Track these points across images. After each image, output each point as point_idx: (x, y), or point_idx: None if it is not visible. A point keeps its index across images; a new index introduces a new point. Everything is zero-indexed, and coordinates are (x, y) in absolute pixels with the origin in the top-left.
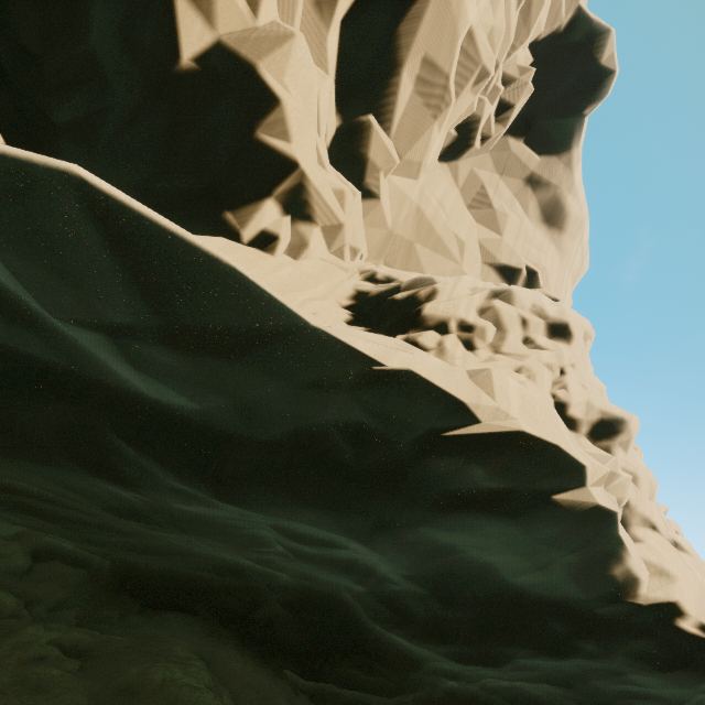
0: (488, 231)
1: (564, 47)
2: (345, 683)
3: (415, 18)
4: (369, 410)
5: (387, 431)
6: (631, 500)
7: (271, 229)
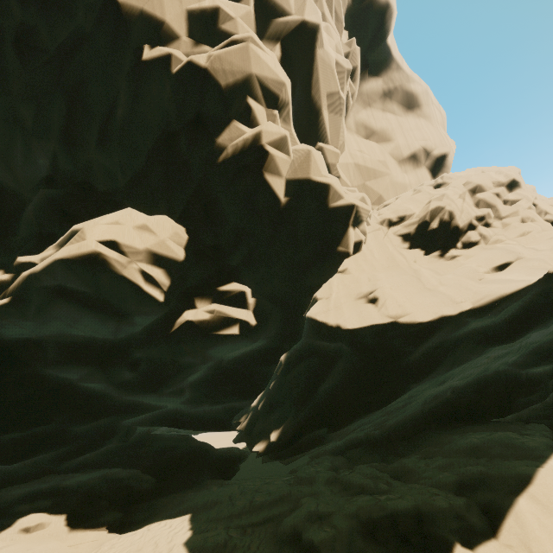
0: (388, 143)
1: (358, 10)
2: (522, 407)
3: (316, 83)
4: (549, 282)
5: None
6: None
7: (357, 240)
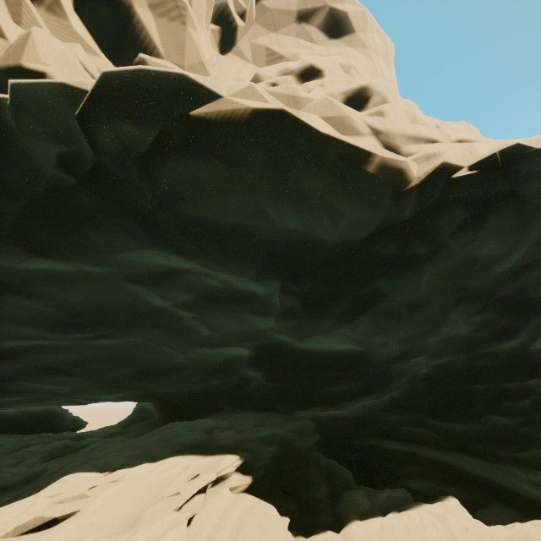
0: None
1: None
2: (328, 399)
3: None
4: (46, 138)
5: (73, 148)
6: (377, 126)
7: None
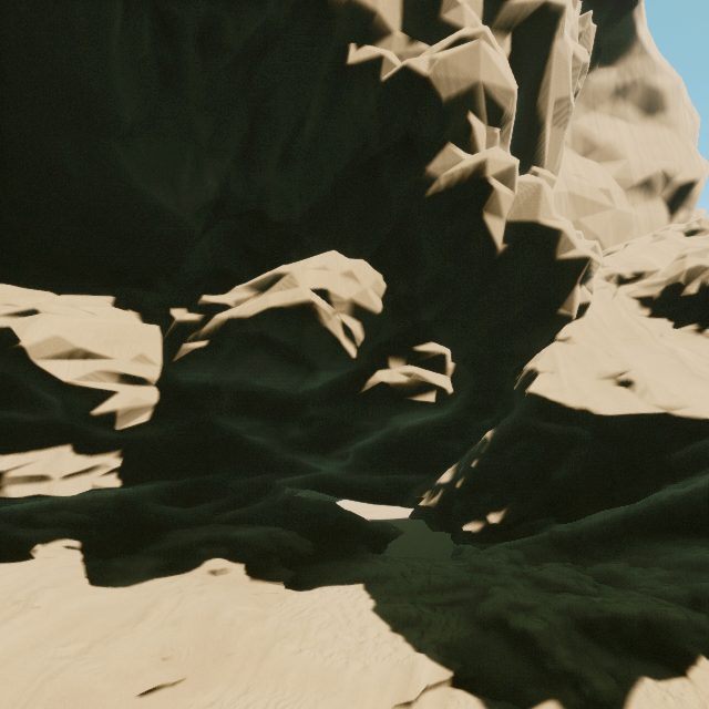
0: (613, 163)
1: None
2: None
3: (545, 87)
4: None
5: None
6: None
7: (583, 301)
